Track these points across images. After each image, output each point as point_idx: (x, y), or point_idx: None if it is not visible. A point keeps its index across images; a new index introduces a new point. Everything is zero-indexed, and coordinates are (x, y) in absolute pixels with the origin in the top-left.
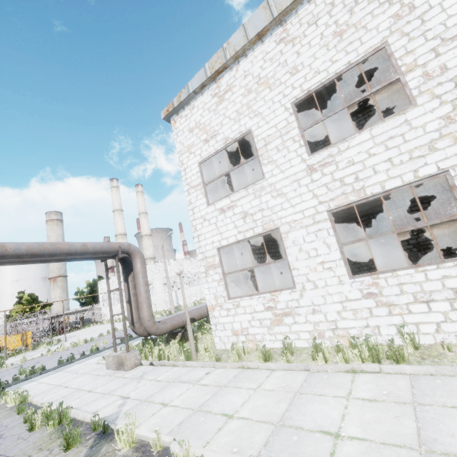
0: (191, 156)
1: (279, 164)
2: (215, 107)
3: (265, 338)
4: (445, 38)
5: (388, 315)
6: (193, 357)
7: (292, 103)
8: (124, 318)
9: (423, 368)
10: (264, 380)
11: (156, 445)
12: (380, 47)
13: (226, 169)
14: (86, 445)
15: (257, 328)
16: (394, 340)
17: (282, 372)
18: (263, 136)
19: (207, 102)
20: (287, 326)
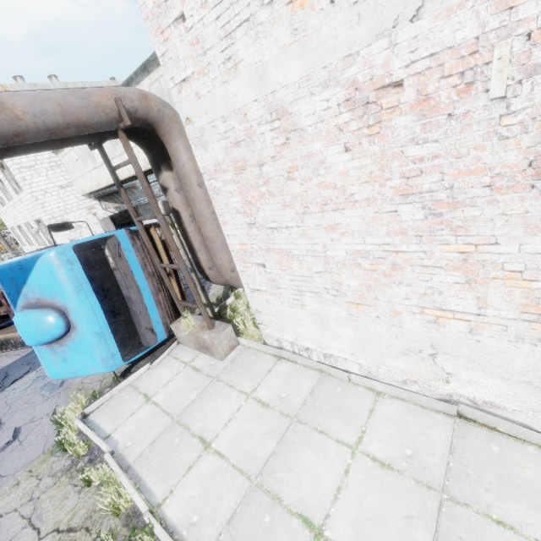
0: None
1: None
2: None
3: None
4: None
5: None
6: None
7: None
8: None
9: None
10: None
11: None
12: None
13: None
14: None
15: None
16: None
17: None
18: None
19: None
20: None
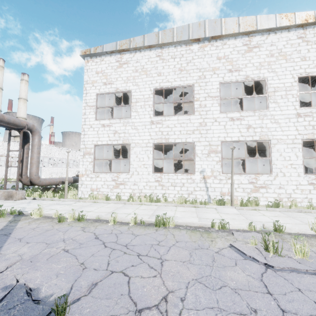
0: (93, 87)
1: (139, 114)
2: (116, 68)
3: (108, 193)
4: (209, 95)
5: (161, 189)
6: (65, 197)
7: (154, 88)
8: (19, 169)
9: (163, 203)
10: (105, 205)
11: (55, 215)
12: (192, 85)
13: (109, 101)
14: (10, 217)
15: (105, 189)
16: (160, 199)
17: (113, 204)
18: (136, 97)
19: (112, 62)
20: (120, 189)
